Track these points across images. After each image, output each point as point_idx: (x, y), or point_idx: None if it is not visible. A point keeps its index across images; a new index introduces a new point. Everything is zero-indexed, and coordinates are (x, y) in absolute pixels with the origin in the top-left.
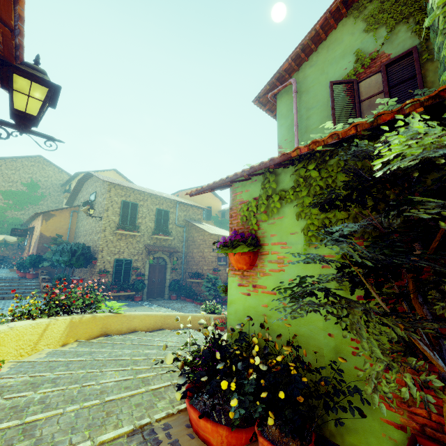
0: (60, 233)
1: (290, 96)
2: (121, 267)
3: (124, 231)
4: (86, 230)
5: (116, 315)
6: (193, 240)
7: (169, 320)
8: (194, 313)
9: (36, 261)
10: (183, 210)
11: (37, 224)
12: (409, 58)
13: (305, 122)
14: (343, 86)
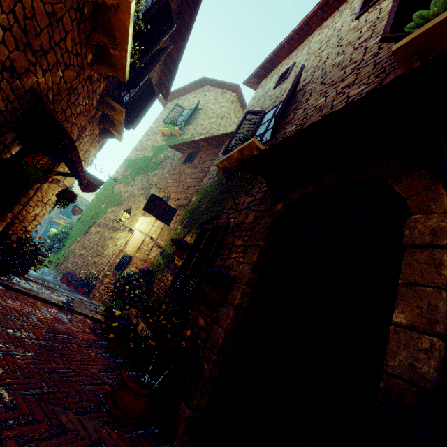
0: None
1: None
2: None
3: None
4: None
5: None
6: None
7: None
8: None
9: None
10: None
11: None
12: None
13: None
14: None
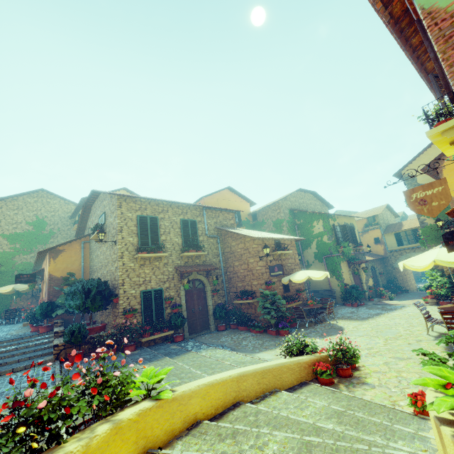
0: (72, 270)
1: None
2: (150, 300)
3: (146, 253)
4: (100, 261)
5: (158, 404)
6: (231, 250)
7: (245, 384)
8: (278, 361)
9: (48, 310)
10: (212, 217)
11: (46, 265)
12: None
13: None
14: None
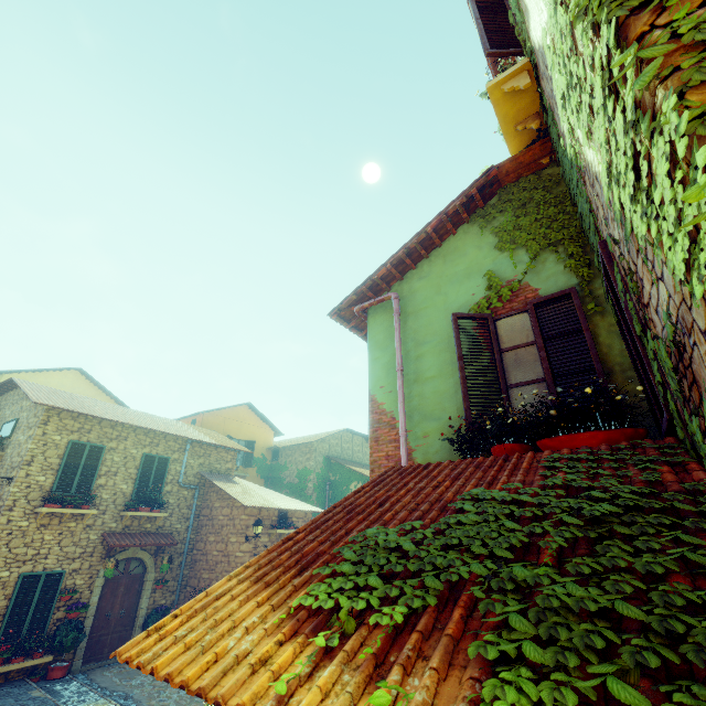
0: None
1: (390, 315)
2: (33, 592)
3: (59, 506)
4: None
5: None
6: (210, 514)
7: None
8: None
9: None
10: (199, 455)
11: None
12: (568, 303)
13: (414, 363)
14: (473, 322)
